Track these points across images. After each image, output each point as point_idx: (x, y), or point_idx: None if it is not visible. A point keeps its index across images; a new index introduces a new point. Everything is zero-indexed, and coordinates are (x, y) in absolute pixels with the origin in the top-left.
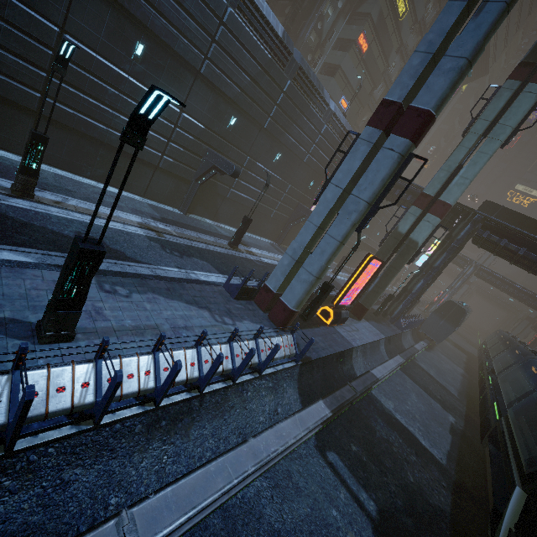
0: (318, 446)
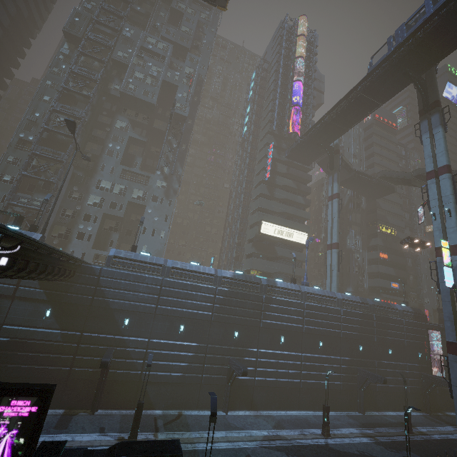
0: None
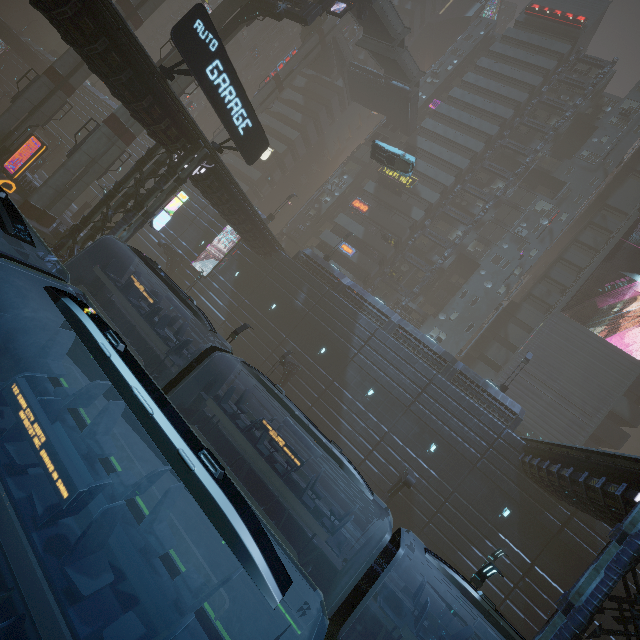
0: None
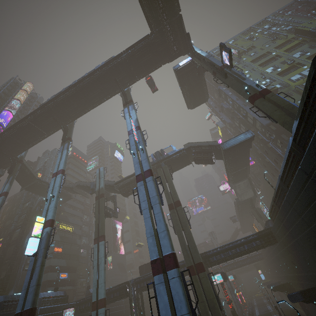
0: None
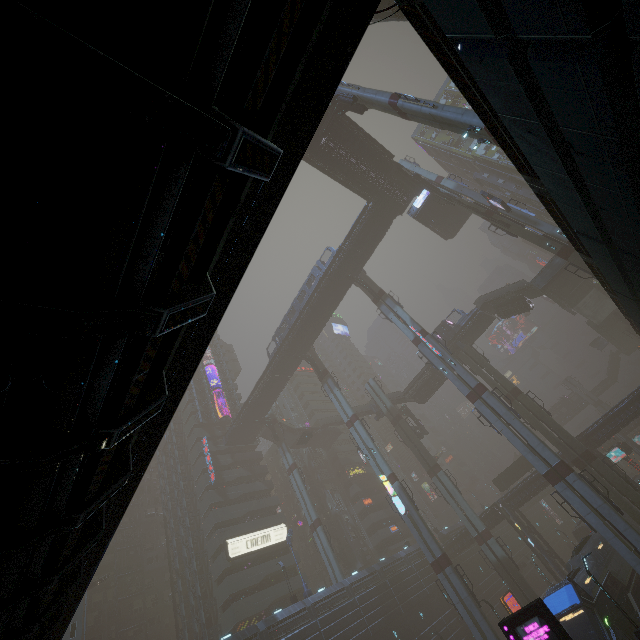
0: None
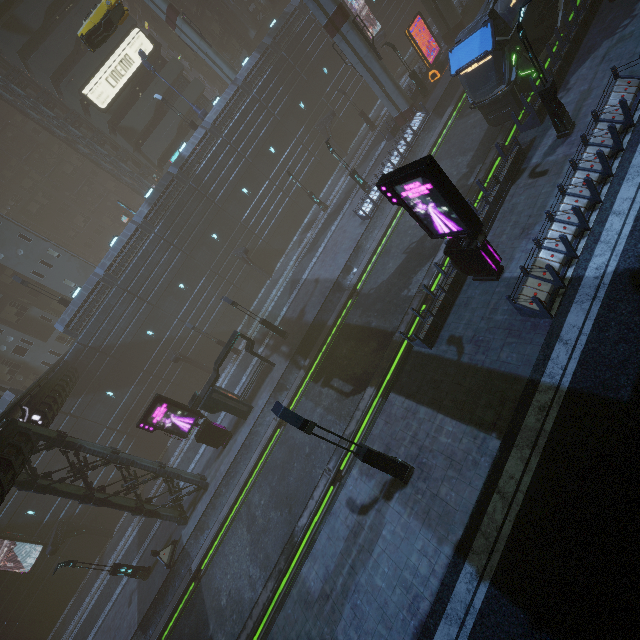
0: (459, 118)
